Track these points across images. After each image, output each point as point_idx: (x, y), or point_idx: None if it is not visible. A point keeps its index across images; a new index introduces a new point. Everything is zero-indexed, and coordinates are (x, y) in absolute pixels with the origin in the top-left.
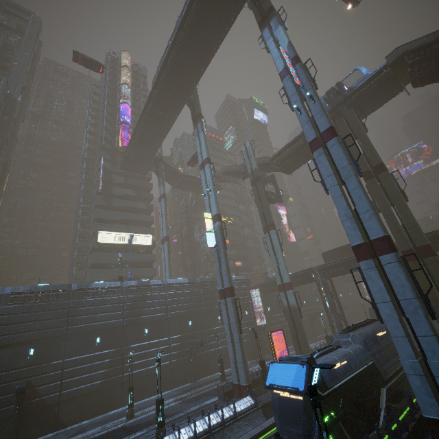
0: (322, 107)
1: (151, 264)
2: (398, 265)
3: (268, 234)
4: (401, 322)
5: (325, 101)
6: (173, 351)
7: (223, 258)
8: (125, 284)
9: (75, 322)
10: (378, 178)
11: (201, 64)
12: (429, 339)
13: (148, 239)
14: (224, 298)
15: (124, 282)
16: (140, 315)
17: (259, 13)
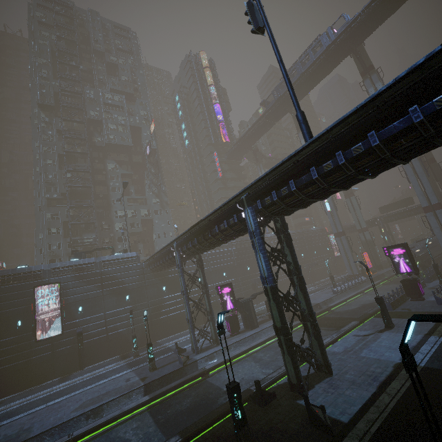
0: None
1: None
2: None
3: (349, 199)
4: None
5: None
6: None
7: (336, 216)
8: (268, 235)
9: None
10: (429, 165)
11: (308, 90)
12: None
13: None
14: (339, 237)
15: (267, 235)
16: None
17: (362, 67)
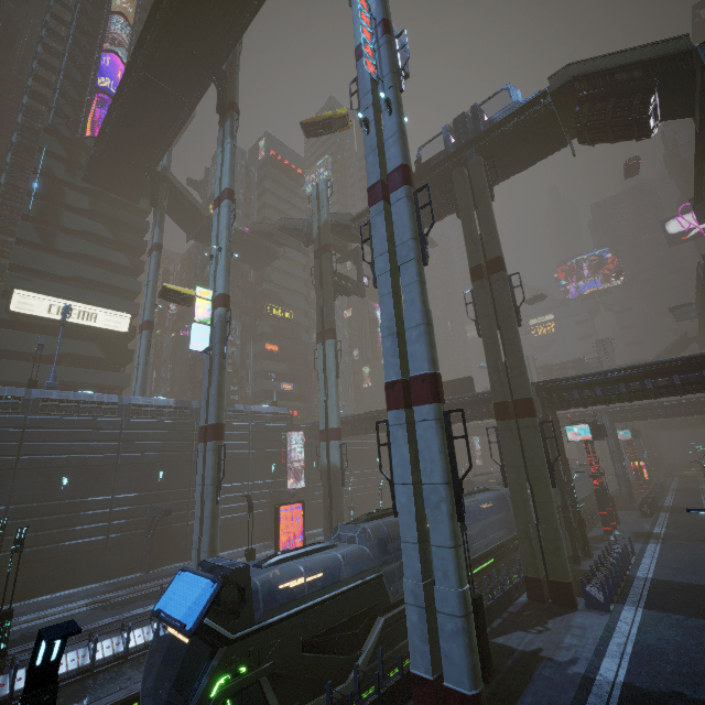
0: (399, 126)
1: (122, 366)
2: (434, 425)
3: (322, 346)
4: (420, 518)
5: (450, 134)
6: (118, 519)
7: (215, 372)
8: (36, 394)
9: None
10: (491, 280)
11: (243, 3)
12: (444, 552)
13: (122, 320)
14: (204, 442)
15: (35, 391)
16: (58, 452)
17: None
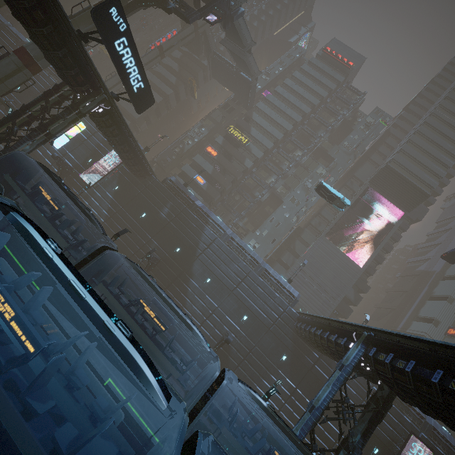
0: None
1: (136, 122)
2: None
3: None
4: None
5: None
6: None
7: None
8: None
9: (3, 53)
10: None
11: None
12: None
13: None
14: None
15: None
16: None
17: None
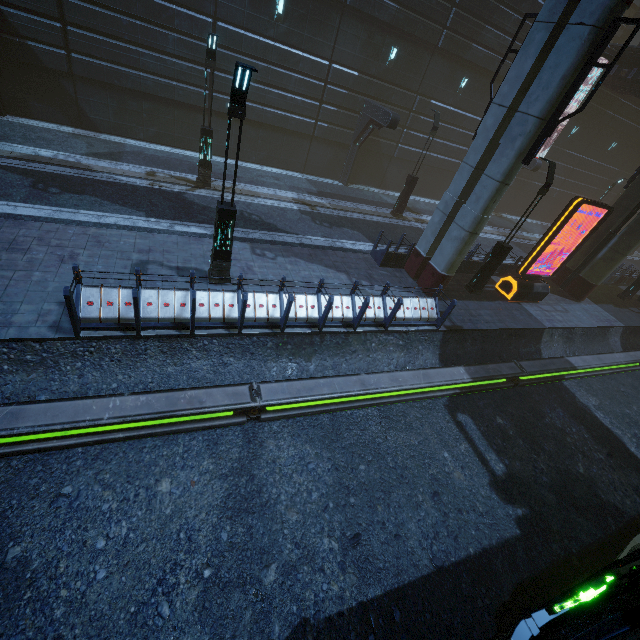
0: None
1: None
2: None
3: None
4: None
5: None
6: (329, 104)
7: None
8: None
9: None
10: None
11: None
12: None
13: None
14: None
15: None
16: None
17: None
